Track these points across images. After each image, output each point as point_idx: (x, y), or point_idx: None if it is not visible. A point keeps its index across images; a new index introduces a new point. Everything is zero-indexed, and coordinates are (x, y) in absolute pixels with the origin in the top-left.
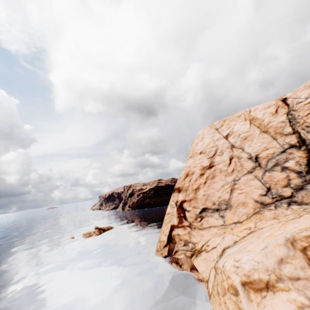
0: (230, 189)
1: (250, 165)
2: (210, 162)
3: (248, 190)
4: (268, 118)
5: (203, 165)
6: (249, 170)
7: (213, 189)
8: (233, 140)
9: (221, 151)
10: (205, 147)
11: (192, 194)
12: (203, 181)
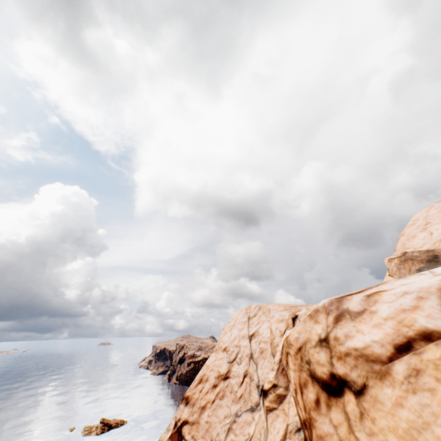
0: (228, 428)
1: (255, 397)
2: (228, 370)
3: (240, 440)
4: (277, 338)
5: (220, 371)
6: (252, 405)
7: (216, 417)
8: (255, 346)
9: (240, 357)
10: (230, 341)
11: (197, 414)
12: (212, 398)
